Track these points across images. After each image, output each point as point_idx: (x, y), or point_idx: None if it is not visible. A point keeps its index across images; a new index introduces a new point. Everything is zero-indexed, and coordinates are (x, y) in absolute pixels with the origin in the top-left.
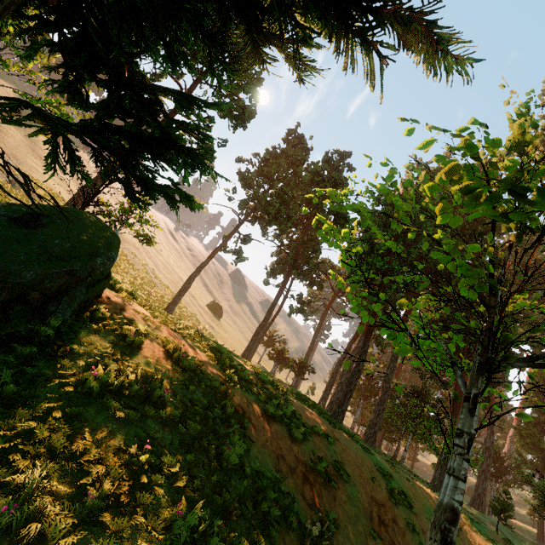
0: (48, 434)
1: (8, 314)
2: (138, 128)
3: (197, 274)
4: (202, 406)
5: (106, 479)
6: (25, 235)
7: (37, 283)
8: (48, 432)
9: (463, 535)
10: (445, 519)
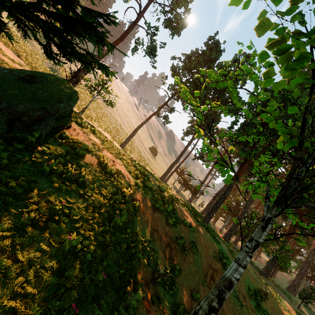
0: (16, 186)
1: (12, 127)
2: (68, 14)
3: (139, 128)
4: (110, 193)
5: (33, 212)
6: (24, 86)
7: (25, 112)
8: (17, 185)
9: (268, 301)
10: (223, 285)
